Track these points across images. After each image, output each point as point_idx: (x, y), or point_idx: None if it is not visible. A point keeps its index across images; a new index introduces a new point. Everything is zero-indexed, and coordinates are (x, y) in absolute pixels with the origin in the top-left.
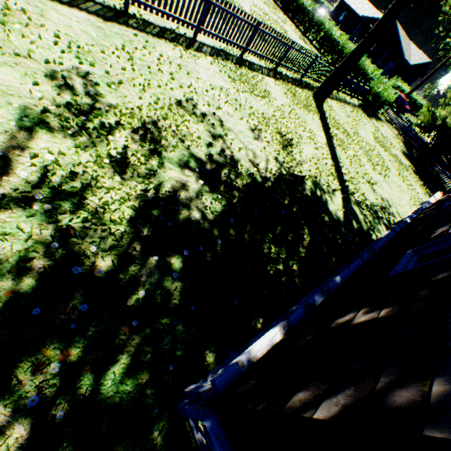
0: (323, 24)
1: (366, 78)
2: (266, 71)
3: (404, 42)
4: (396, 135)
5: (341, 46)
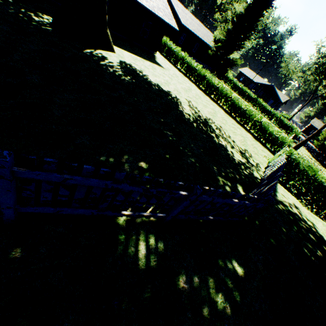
0: (262, 104)
1: (286, 126)
2: None
3: (277, 93)
4: (303, 147)
5: (272, 113)
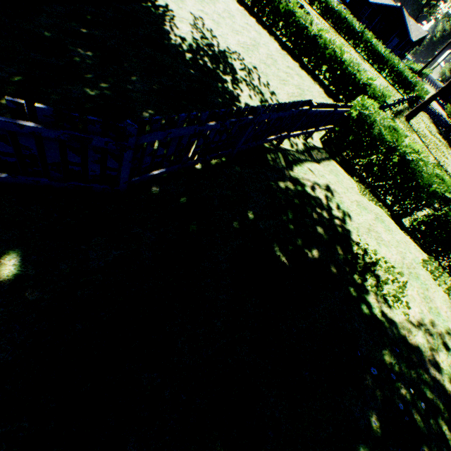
0: (371, 42)
1: (406, 82)
2: (390, 115)
3: (408, 22)
4: (427, 119)
5: (386, 59)
